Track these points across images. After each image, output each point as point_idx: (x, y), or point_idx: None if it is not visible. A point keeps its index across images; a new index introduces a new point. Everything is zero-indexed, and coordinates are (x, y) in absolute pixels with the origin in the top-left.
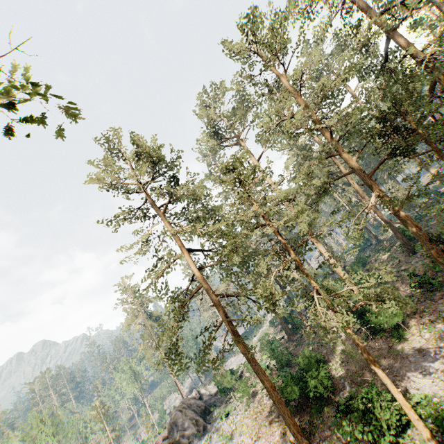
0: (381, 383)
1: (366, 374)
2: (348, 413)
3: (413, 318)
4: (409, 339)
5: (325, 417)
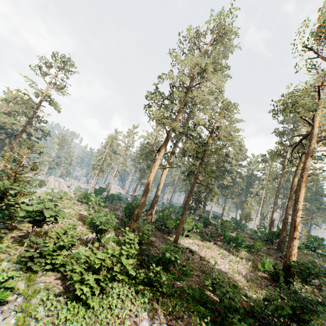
0: None
1: None
2: None
3: None
4: None
5: None
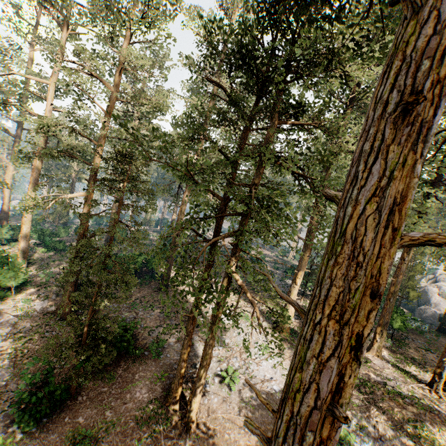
0: None
1: None
2: None
3: (34, 289)
4: (7, 301)
5: None
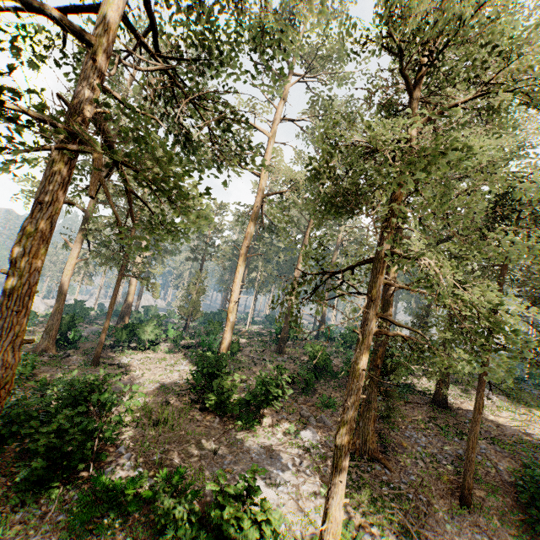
0: (200, 476)
1: (174, 454)
2: (113, 512)
3: (269, 410)
4: (257, 431)
5: (43, 508)
